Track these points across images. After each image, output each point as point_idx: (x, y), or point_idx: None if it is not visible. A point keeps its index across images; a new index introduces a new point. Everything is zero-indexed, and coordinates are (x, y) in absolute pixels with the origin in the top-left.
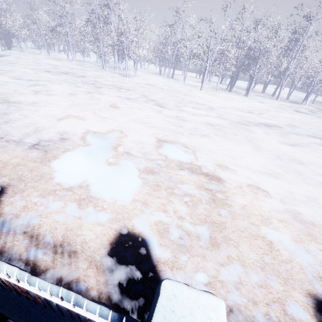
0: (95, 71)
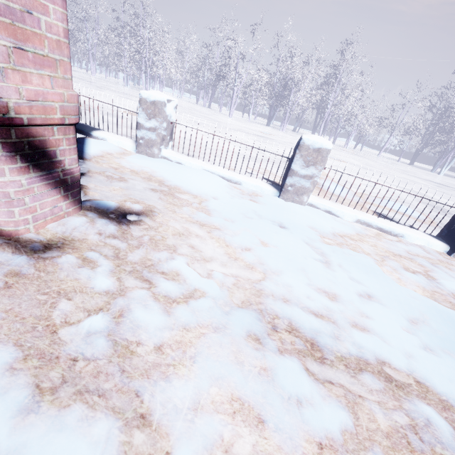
0: (113, 85)
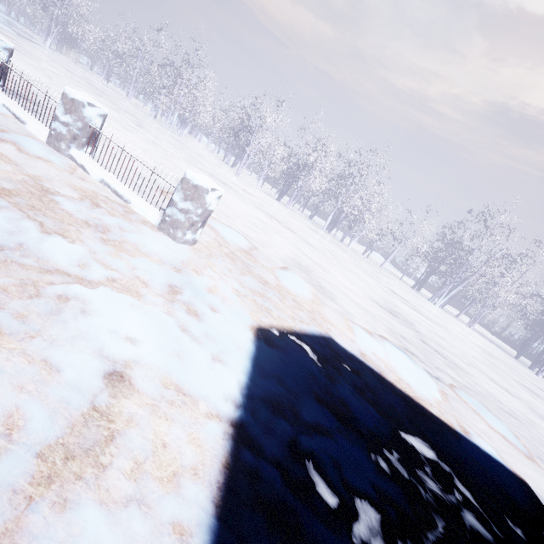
0: (136, 109)
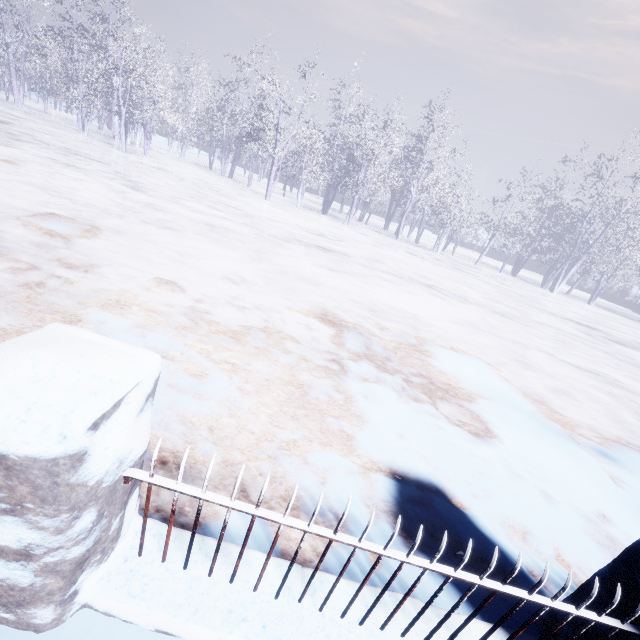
0: (55, 128)
